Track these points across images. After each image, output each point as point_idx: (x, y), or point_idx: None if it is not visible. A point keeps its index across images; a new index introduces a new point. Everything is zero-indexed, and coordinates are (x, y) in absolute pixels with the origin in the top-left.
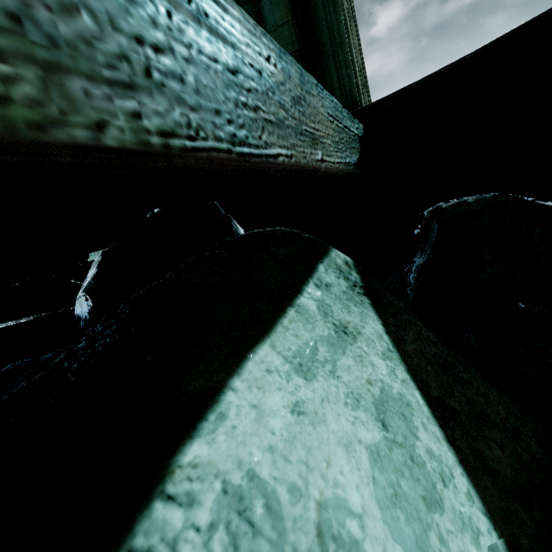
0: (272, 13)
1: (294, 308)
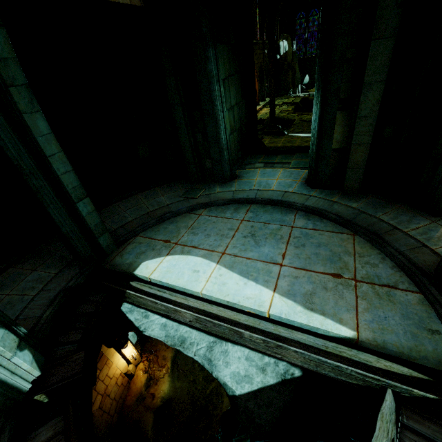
0: None
1: (262, 355)
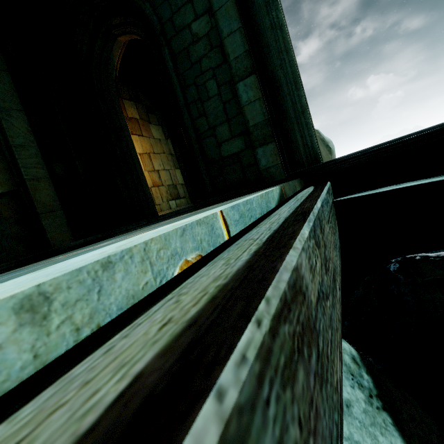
0: (246, 92)
1: None
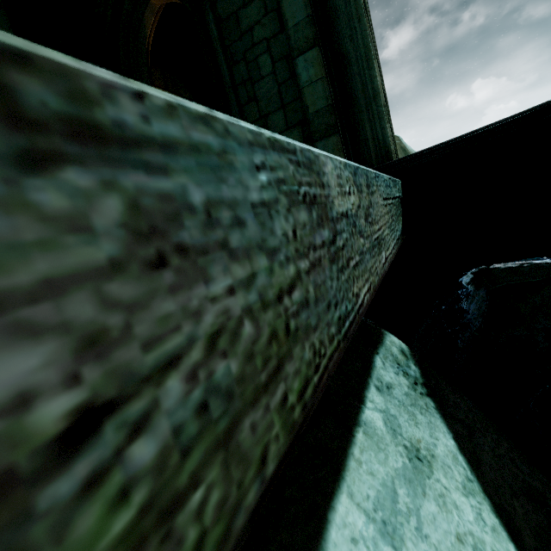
0: (307, 70)
1: (361, 428)
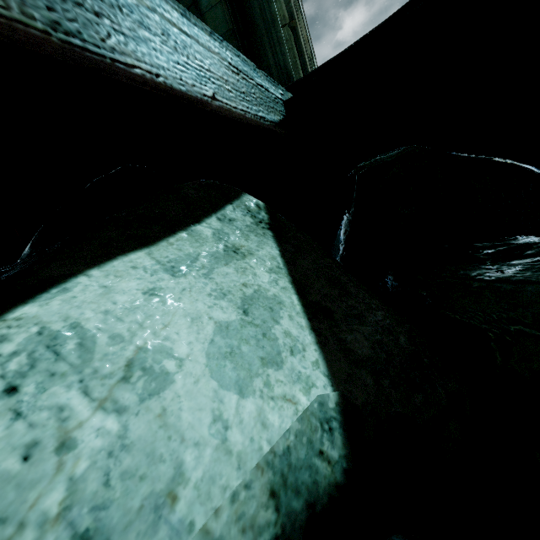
0: None
1: (186, 232)
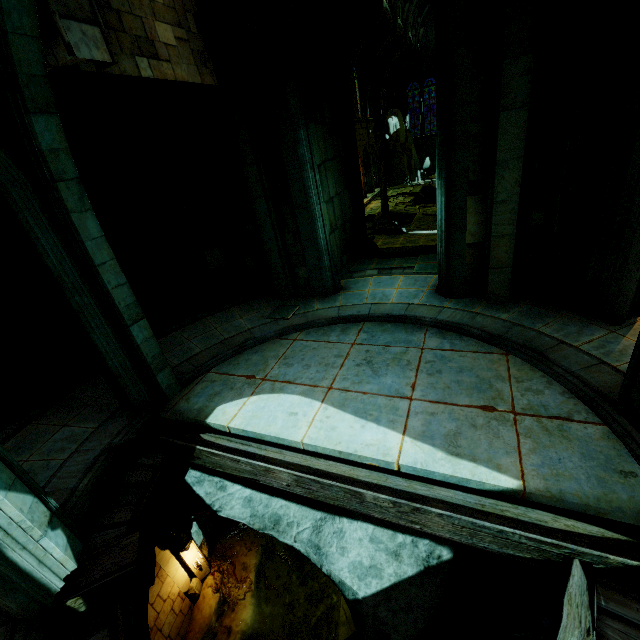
0: None
1: (393, 532)
